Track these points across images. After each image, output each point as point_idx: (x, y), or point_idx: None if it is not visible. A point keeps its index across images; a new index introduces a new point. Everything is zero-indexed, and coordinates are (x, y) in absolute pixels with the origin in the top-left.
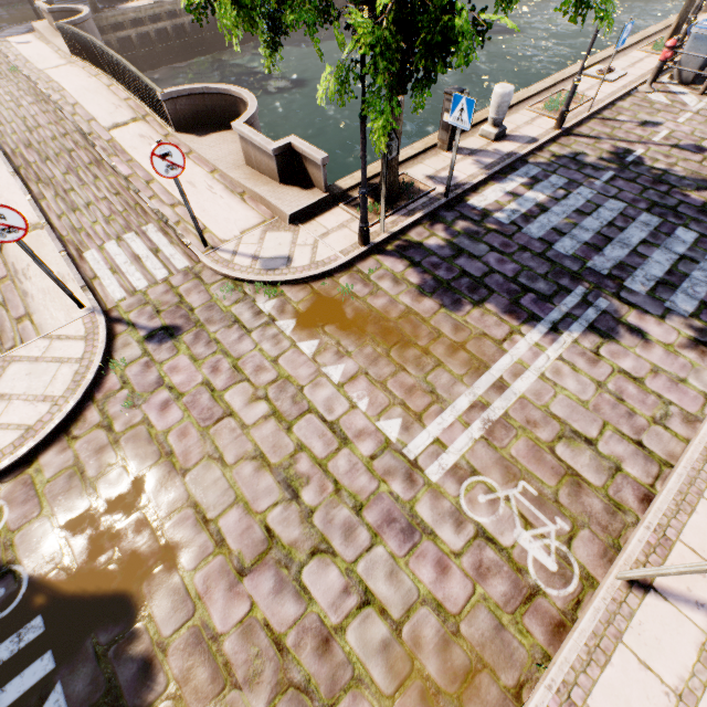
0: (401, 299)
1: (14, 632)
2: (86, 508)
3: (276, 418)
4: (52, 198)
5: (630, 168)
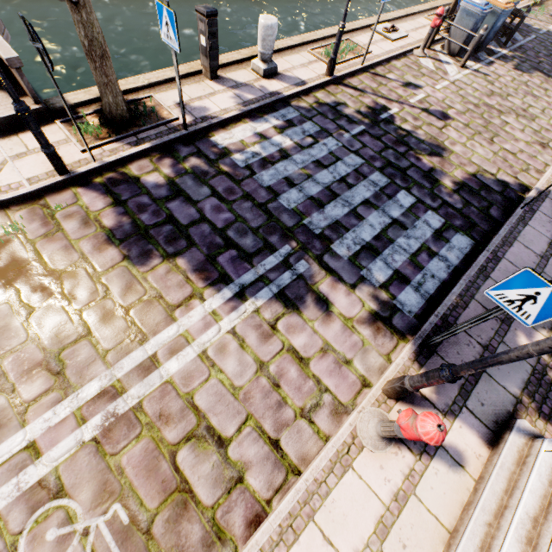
0: (80, 246)
1: None
2: None
3: None
4: None
5: (380, 125)
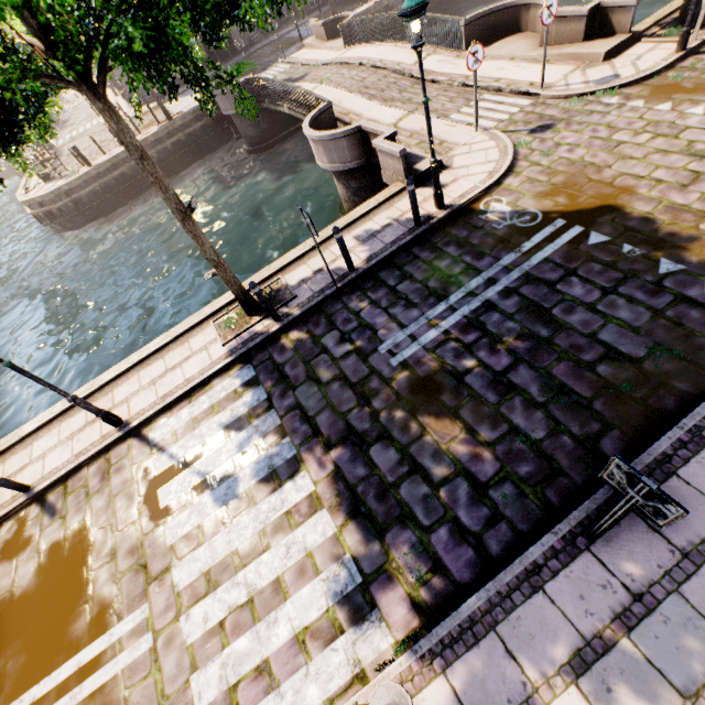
0: None
1: (548, 225)
2: (552, 189)
3: (661, 137)
4: (402, 105)
5: None
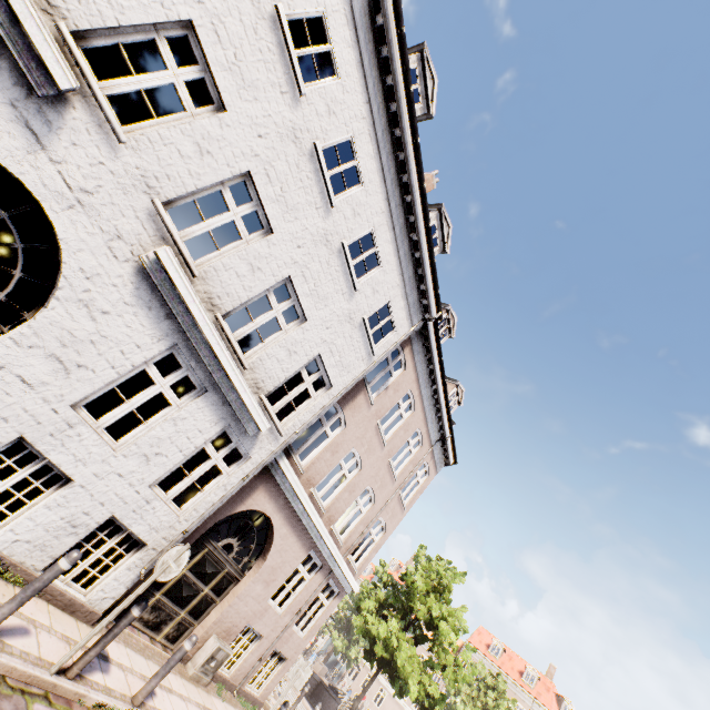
0: None
1: None
2: None
3: None
4: None
5: None
